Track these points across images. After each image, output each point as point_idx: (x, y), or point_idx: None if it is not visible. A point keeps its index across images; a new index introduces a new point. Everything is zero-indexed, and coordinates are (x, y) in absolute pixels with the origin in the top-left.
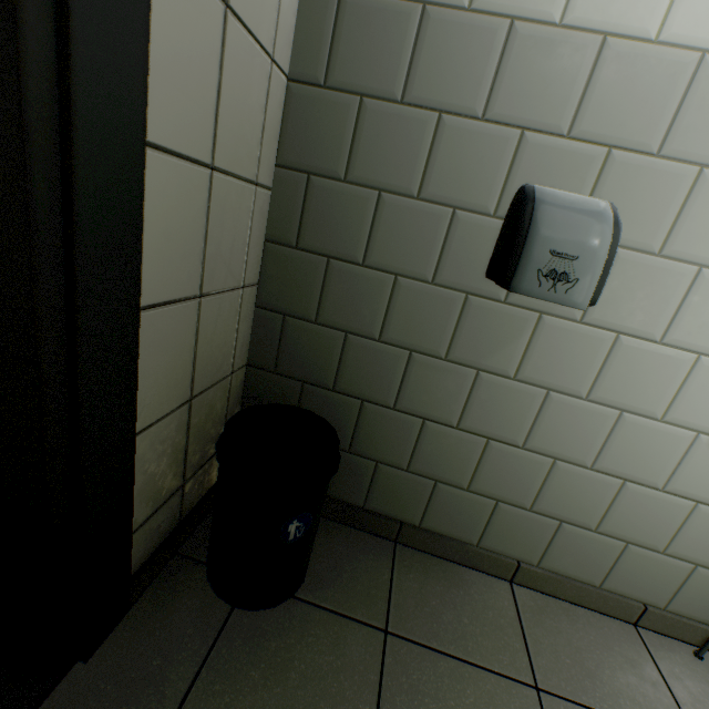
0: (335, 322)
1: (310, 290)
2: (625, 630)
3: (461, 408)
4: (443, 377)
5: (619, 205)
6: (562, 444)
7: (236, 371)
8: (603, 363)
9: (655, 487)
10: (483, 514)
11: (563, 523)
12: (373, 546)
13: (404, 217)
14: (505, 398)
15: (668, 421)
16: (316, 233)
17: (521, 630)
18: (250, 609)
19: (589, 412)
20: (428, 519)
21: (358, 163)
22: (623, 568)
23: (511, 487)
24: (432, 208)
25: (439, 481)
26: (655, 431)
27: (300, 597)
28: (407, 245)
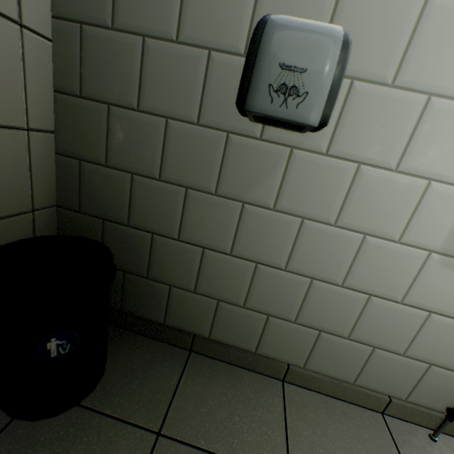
0: (122, 165)
1: (98, 136)
2: (374, 419)
3: (232, 237)
4: (215, 210)
5: (355, 37)
6: (317, 266)
7: (41, 210)
8: (347, 192)
9: (395, 301)
10: (258, 327)
11: (322, 332)
12: (170, 355)
13: (168, 61)
14: (268, 227)
15: (404, 242)
16: (95, 81)
17: (284, 425)
18: (29, 420)
19: (338, 237)
20: (215, 331)
21: (121, 9)
22: (371, 368)
23: (278, 304)
24: (190, 51)
25: (220, 300)
26: (393, 252)
27: (86, 405)
28: (172, 89)
